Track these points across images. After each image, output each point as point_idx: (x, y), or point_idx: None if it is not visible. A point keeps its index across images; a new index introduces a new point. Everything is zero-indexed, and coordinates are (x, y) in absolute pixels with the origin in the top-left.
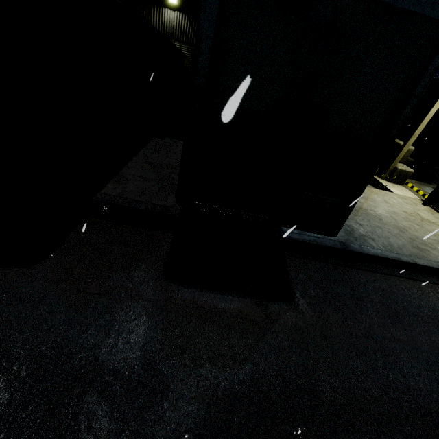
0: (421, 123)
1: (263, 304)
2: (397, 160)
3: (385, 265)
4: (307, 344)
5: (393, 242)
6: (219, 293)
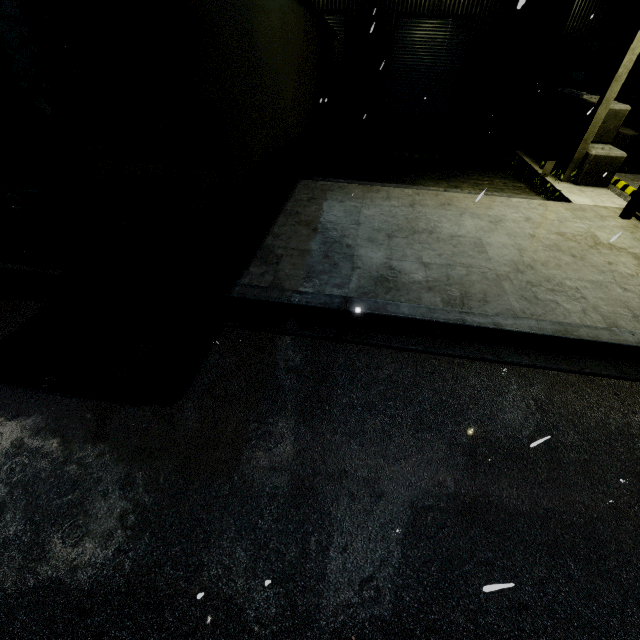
0: (629, 49)
1: (110, 408)
2: (588, 137)
3: (431, 336)
4: (136, 479)
5: (477, 291)
6: (45, 391)
